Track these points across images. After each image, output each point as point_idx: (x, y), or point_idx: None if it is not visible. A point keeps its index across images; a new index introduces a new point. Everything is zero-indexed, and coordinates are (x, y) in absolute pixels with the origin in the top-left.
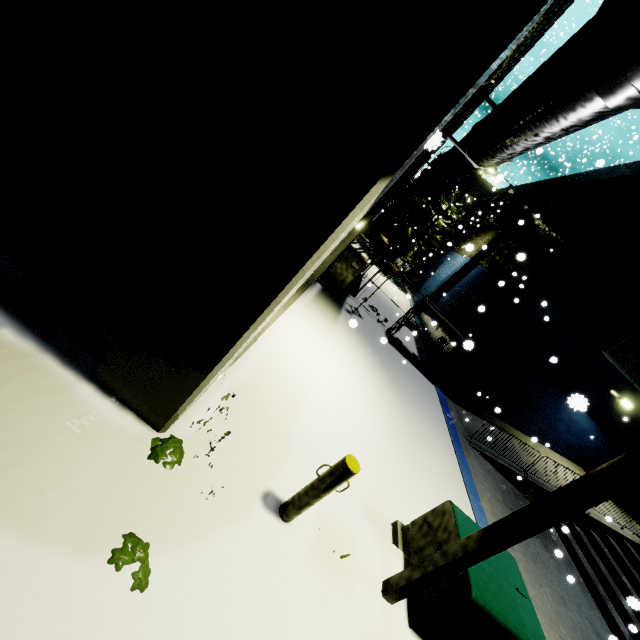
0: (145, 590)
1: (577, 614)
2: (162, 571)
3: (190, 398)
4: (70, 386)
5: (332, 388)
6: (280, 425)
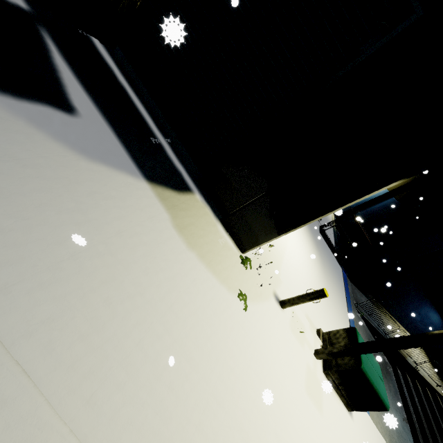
0: (245, 311)
1: (395, 413)
2: (249, 307)
3: (264, 243)
4: (216, 224)
5: (295, 253)
6: (276, 265)
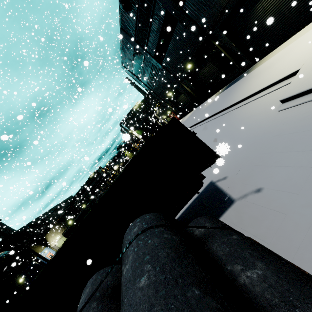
0: None
1: None
2: None
3: None
4: None
5: None
6: None
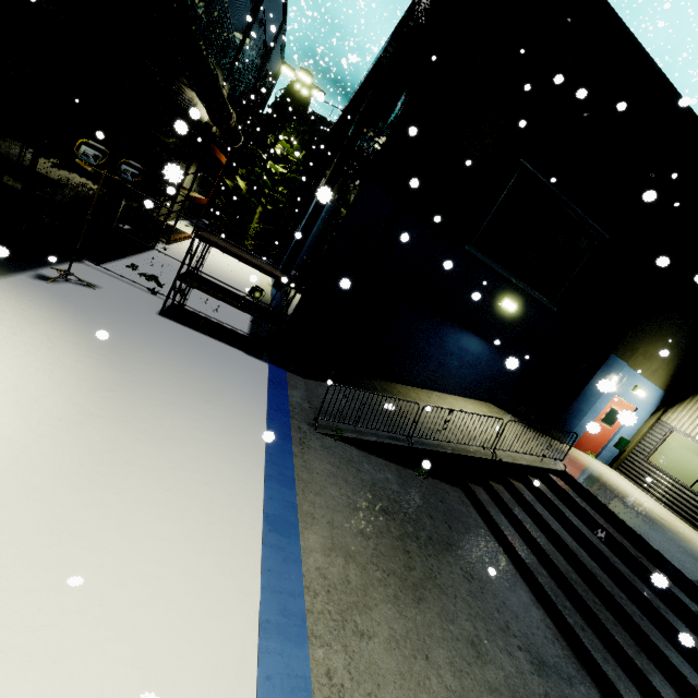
0: None
1: (504, 656)
2: None
3: None
4: None
5: None
6: None
